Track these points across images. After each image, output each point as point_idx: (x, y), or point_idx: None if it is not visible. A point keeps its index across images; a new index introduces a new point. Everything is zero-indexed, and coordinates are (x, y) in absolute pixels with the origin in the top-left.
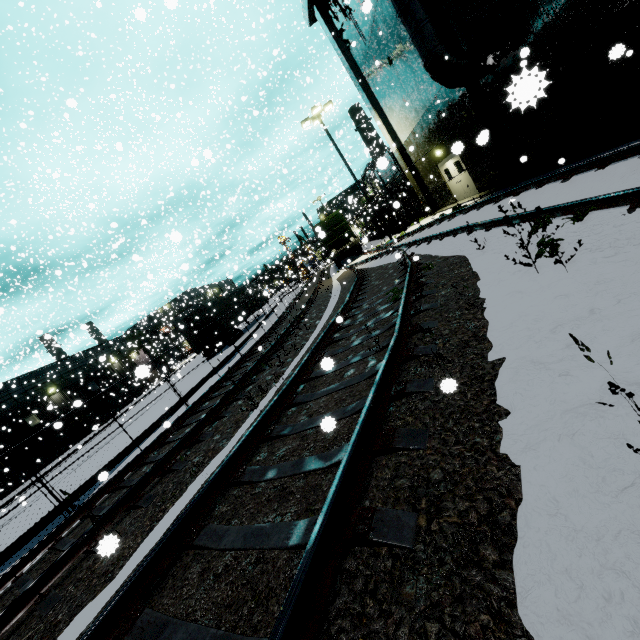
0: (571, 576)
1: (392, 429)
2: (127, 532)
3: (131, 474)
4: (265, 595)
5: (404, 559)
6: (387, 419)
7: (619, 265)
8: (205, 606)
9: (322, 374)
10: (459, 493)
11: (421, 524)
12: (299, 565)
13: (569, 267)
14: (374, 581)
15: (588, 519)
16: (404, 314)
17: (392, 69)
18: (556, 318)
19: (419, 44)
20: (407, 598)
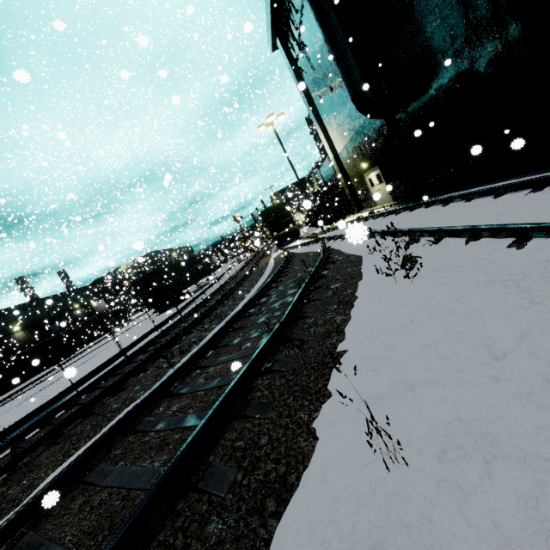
0: (310, 526)
1: (248, 400)
2: (42, 464)
3: (63, 413)
4: (118, 526)
5: (216, 505)
6: (252, 390)
7: (444, 286)
8: (74, 532)
9: (228, 344)
10: (272, 457)
11: (238, 479)
12: (137, 504)
13: (416, 281)
14: (189, 520)
15: (337, 485)
16: (298, 301)
17: (333, 95)
18: (390, 323)
19: (348, 83)
20: (205, 535)
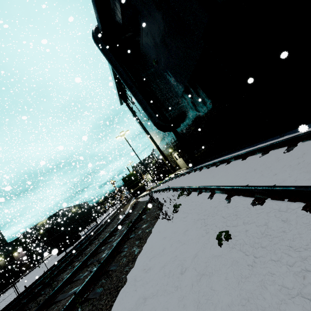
0: None
1: None
2: None
3: None
4: None
5: None
6: None
7: (183, 223)
8: None
9: (79, 278)
10: None
11: None
12: None
13: (175, 220)
14: None
15: None
16: (122, 240)
17: (150, 121)
18: (155, 251)
19: (151, 119)
20: None
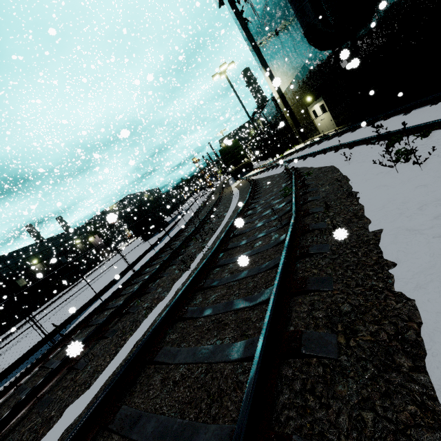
0: None
1: (304, 277)
2: (98, 354)
3: (96, 316)
4: (218, 394)
5: (332, 366)
6: (296, 272)
7: None
8: (169, 403)
9: (236, 246)
10: (368, 319)
11: (341, 342)
12: (251, 370)
13: (422, 167)
14: (310, 382)
15: None
16: (296, 203)
17: (278, 39)
18: (420, 200)
19: (301, 18)
20: (341, 394)
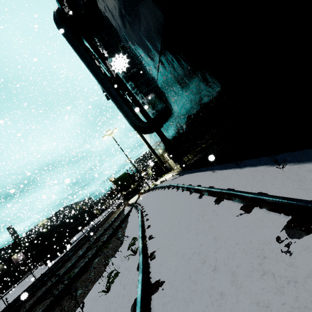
0: None
1: None
2: None
3: None
4: None
5: None
6: None
7: None
8: None
9: None
10: None
11: None
12: None
13: None
14: None
15: None
16: None
17: None
18: None
19: (127, 119)
20: None
